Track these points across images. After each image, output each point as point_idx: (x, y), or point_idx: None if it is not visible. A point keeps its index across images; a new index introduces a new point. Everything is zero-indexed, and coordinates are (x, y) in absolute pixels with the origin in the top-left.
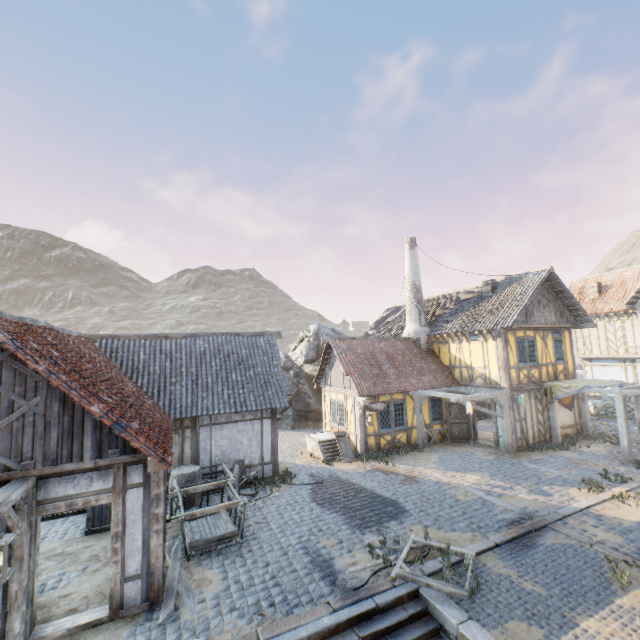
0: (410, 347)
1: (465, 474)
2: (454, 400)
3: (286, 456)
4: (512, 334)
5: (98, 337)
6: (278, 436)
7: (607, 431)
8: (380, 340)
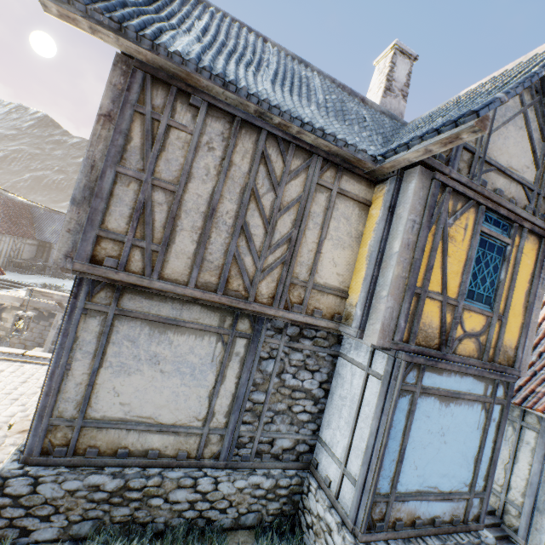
0: None
1: None
2: None
3: None
4: None
5: (33, 206)
6: None
7: None
8: None
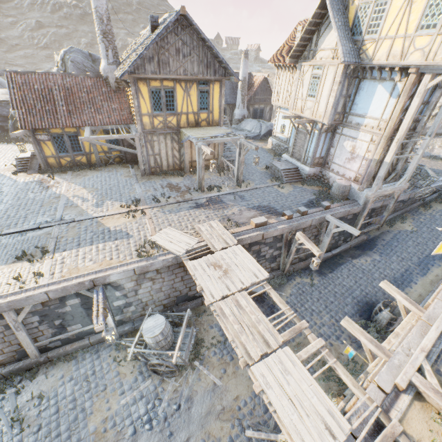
0: (99, 85)
1: (83, 189)
2: (79, 140)
3: (2, 166)
4: (145, 84)
5: None
6: (28, 149)
7: (225, 166)
8: (67, 76)
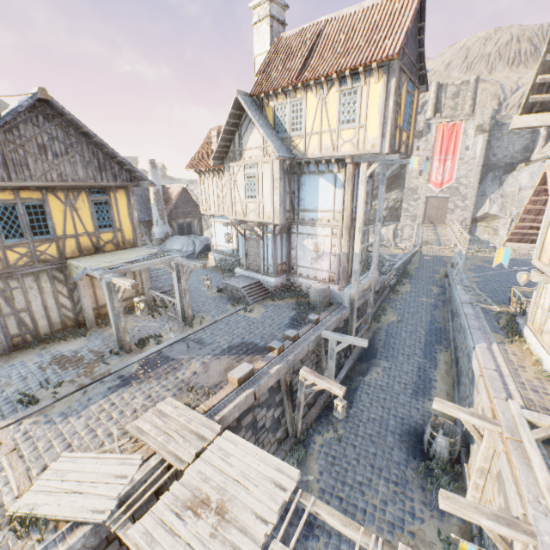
0: None
1: None
2: None
3: None
4: None
5: None
6: None
7: (158, 301)
8: None
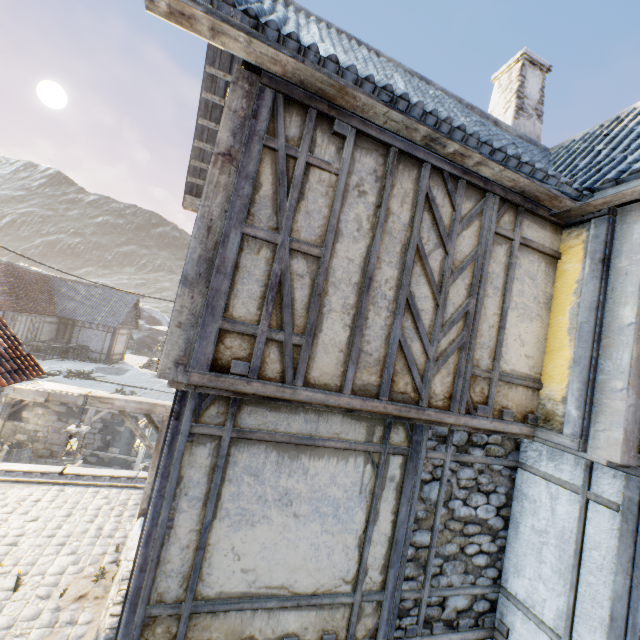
0: None
1: None
2: None
3: (135, 363)
4: None
5: (52, 277)
6: None
7: None
8: None
